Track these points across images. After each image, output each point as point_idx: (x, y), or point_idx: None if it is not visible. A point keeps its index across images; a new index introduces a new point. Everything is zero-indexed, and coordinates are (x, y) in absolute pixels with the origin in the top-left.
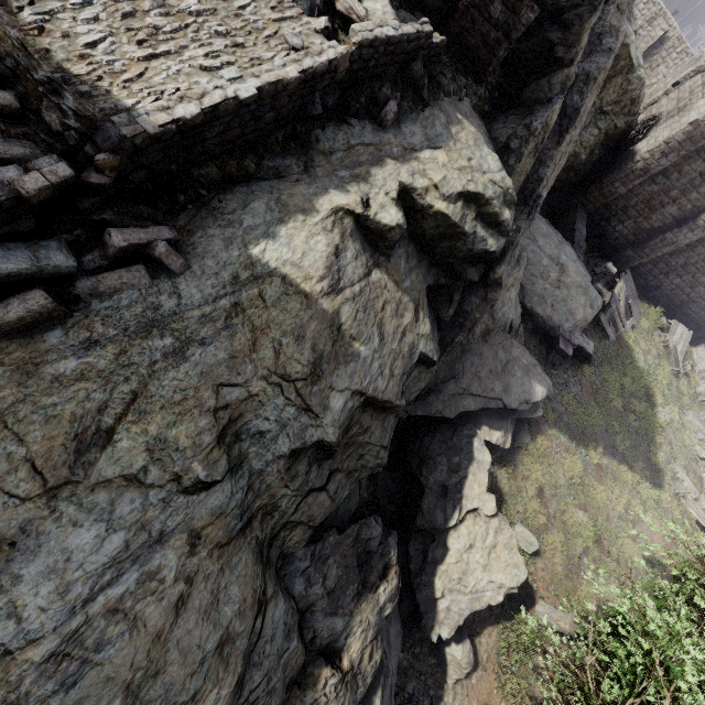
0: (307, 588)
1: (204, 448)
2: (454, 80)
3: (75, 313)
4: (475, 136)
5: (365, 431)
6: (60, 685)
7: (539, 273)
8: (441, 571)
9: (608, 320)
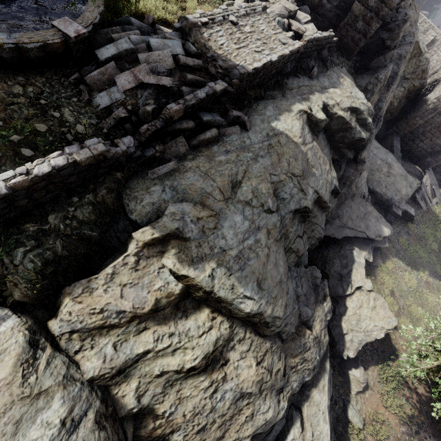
0: (296, 287)
1: (271, 195)
2: (338, 59)
3: (219, 141)
4: (351, 83)
5: (315, 216)
6: (240, 268)
7: (375, 169)
8: (344, 319)
9: (421, 197)
